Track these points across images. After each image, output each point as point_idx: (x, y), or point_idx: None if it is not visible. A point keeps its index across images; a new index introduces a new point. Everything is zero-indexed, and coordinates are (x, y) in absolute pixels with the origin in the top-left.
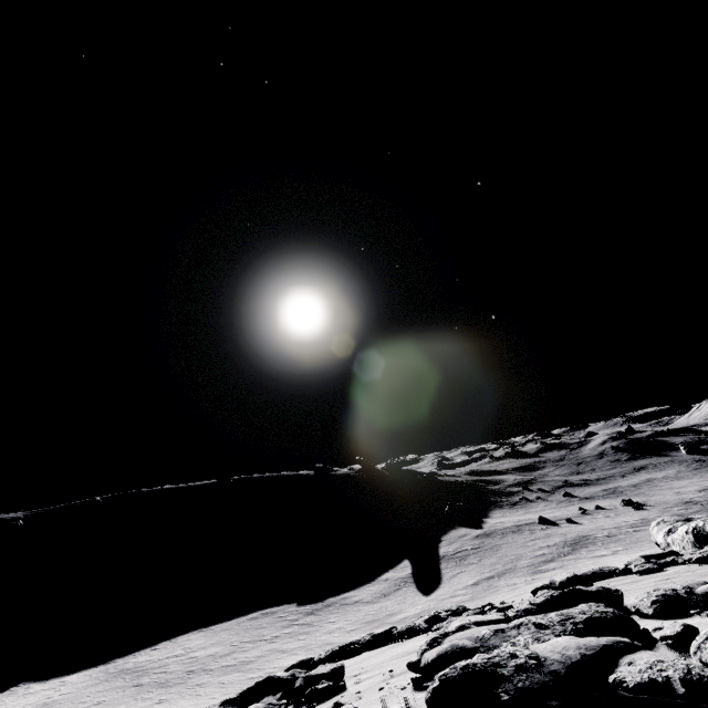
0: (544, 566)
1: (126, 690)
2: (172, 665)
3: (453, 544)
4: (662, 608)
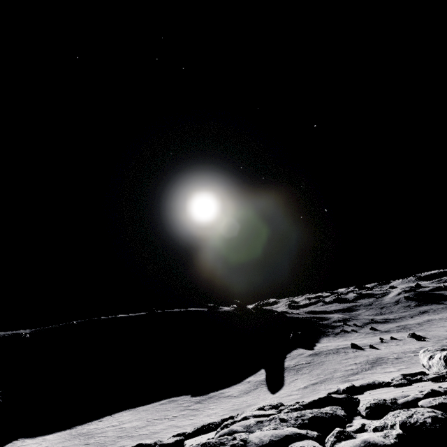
0: (351, 377)
1: (79, 446)
2: (109, 432)
3: (293, 360)
4: (371, 412)
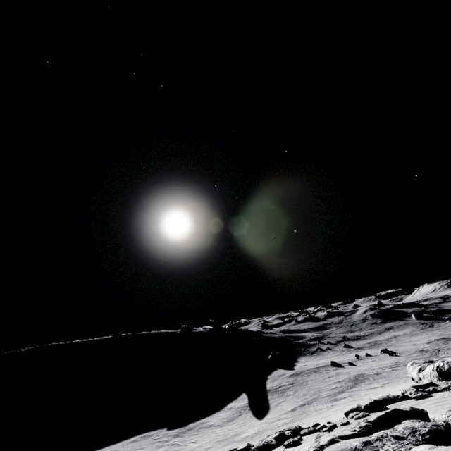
0: (338, 396)
1: None
2: None
3: (275, 381)
4: None
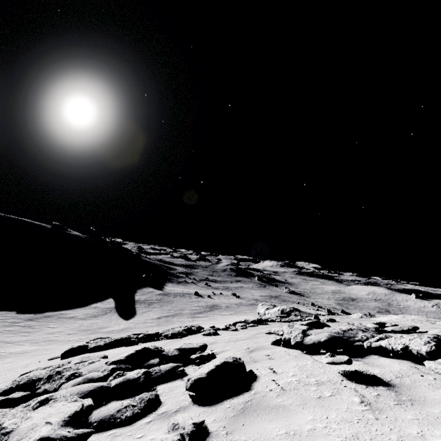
0: (198, 315)
1: None
2: None
3: (144, 295)
4: None
